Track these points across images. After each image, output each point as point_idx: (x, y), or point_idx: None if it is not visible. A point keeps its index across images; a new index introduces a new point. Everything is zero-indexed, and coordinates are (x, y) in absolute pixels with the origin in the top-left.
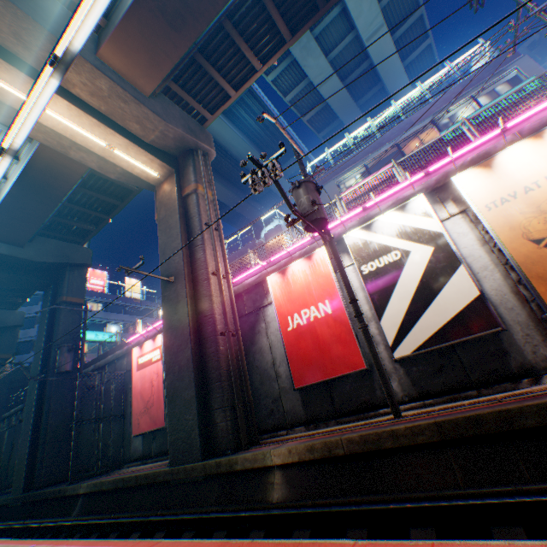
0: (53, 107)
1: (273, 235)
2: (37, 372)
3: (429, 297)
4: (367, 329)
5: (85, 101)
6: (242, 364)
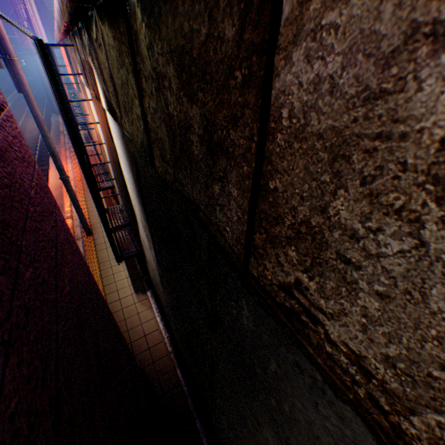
0: None
1: None
2: None
3: None
4: None
5: None
6: None
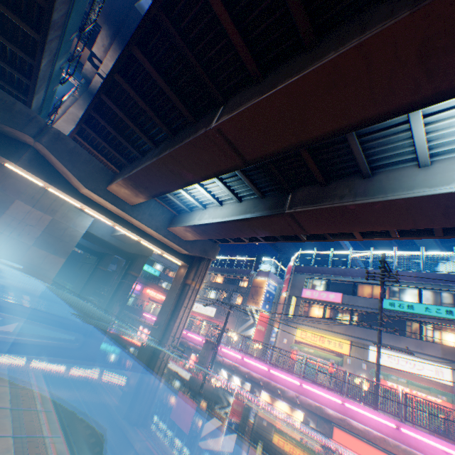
0: (144, 241)
1: (262, 275)
2: (106, 302)
3: (222, 432)
4: (193, 424)
5: (158, 238)
6: (159, 387)
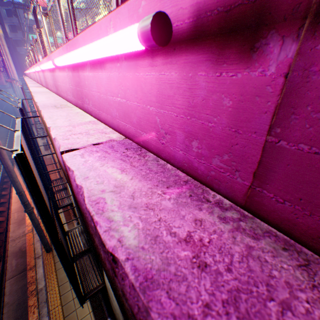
0: None
1: None
2: None
3: None
4: None
5: None
6: None
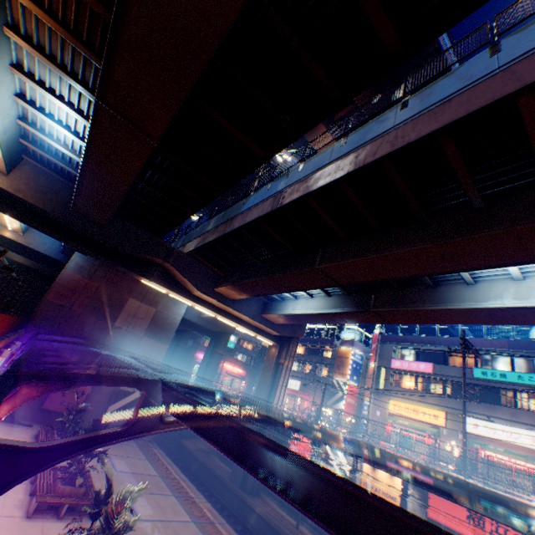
0: (241, 327)
1: (346, 344)
2: None
3: None
4: None
5: (252, 324)
6: None
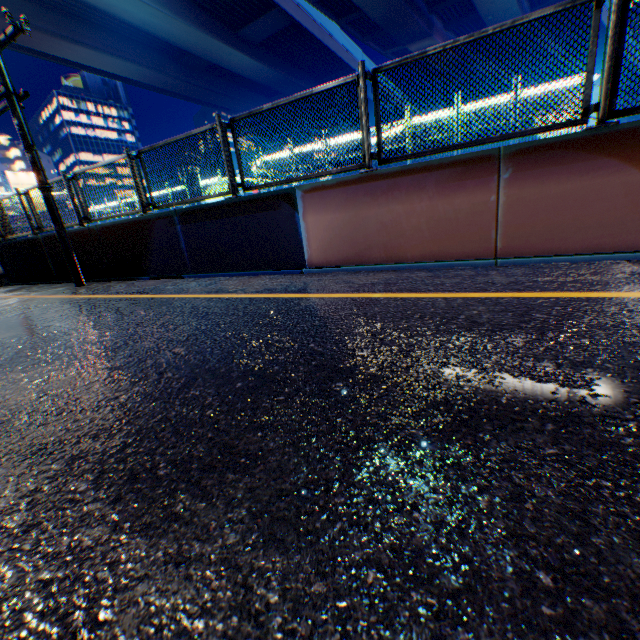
0: None
1: None
2: None
3: None
4: None
5: None
6: None
